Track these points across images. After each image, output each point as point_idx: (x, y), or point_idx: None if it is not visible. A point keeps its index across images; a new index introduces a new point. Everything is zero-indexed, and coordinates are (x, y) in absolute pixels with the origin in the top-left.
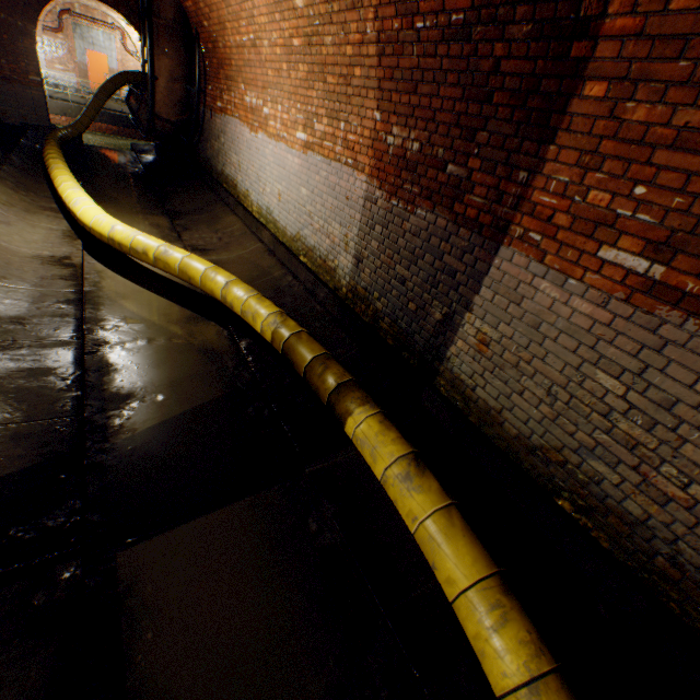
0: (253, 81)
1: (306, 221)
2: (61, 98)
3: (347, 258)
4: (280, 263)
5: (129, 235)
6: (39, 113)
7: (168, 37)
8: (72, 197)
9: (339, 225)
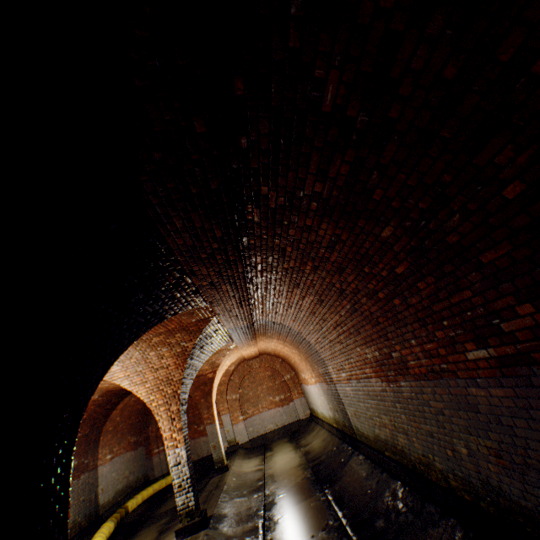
0: None
1: None
2: None
3: None
4: None
5: None
6: None
7: None
8: None
9: None
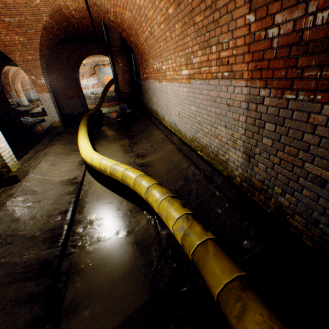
0: (155, 55)
1: (197, 127)
2: (98, 98)
3: (236, 153)
4: (185, 156)
5: (98, 161)
6: (83, 106)
7: (119, 54)
8: (80, 144)
9: (224, 128)
